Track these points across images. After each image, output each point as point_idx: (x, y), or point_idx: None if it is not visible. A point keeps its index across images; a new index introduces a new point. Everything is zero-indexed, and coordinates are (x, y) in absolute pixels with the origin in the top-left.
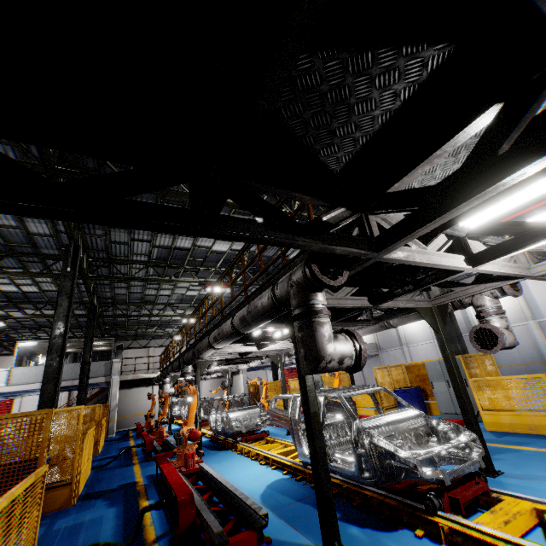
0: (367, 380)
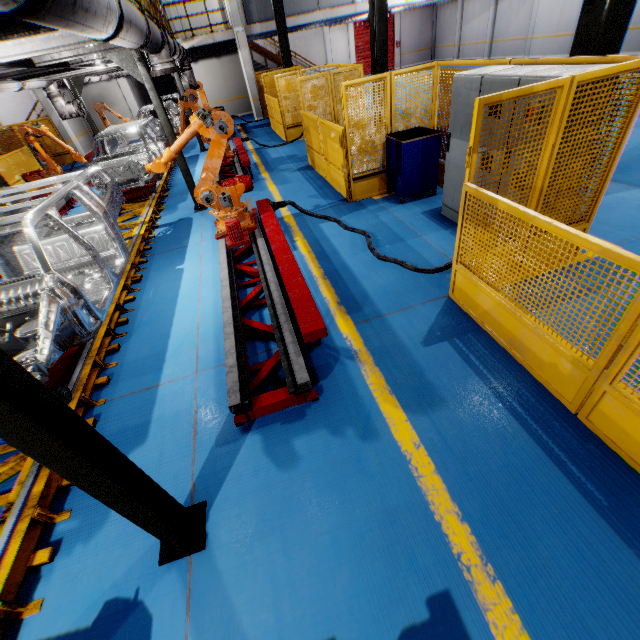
0: (495, 43)
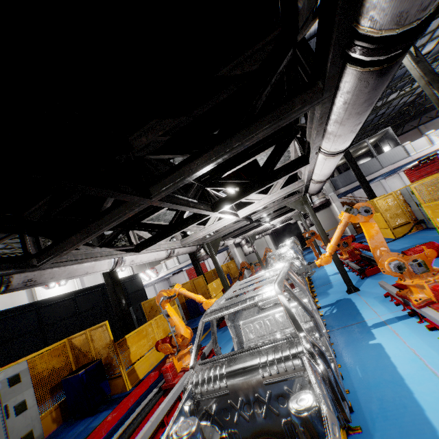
0: None
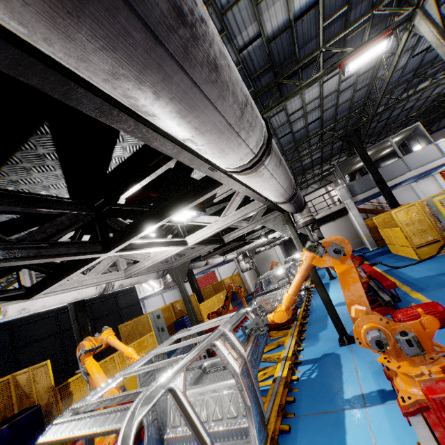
0: None
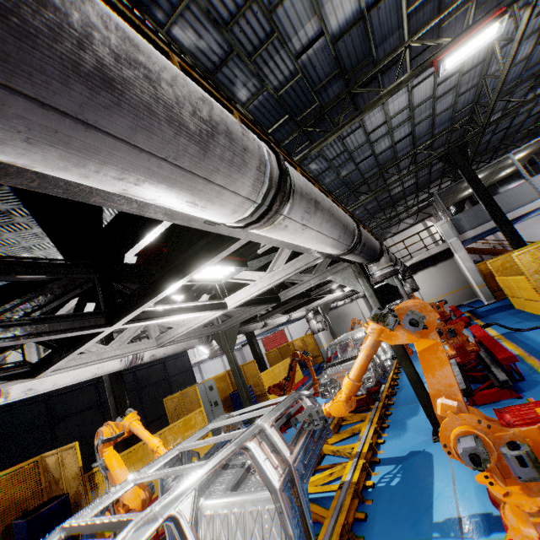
0: None
